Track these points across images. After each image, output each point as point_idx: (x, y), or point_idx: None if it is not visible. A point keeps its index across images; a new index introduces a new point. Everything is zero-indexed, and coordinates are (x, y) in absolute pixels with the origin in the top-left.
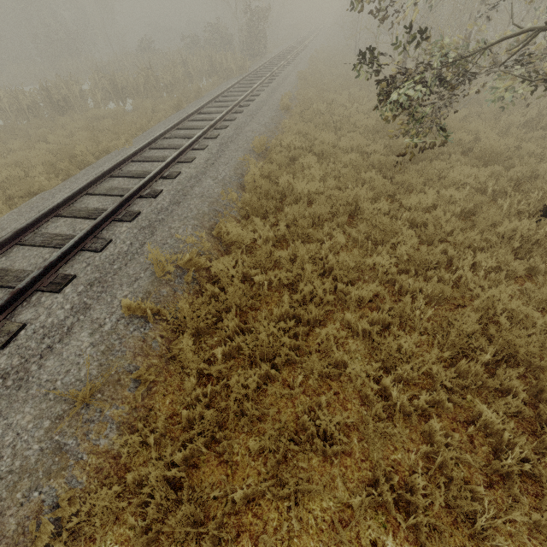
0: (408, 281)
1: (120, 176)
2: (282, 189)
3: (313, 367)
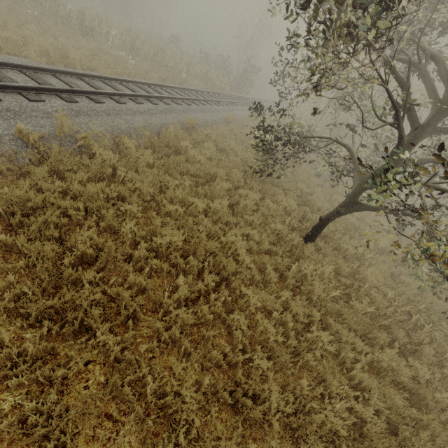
0: (204, 220)
1: (86, 82)
2: (181, 149)
3: (108, 220)
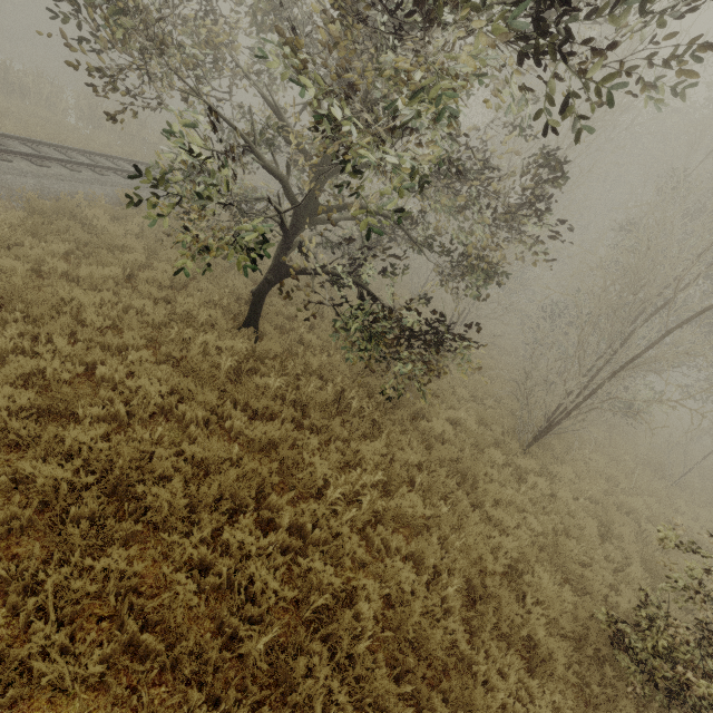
0: (64, 285)
1: None
2: (91, 220)
3: None
